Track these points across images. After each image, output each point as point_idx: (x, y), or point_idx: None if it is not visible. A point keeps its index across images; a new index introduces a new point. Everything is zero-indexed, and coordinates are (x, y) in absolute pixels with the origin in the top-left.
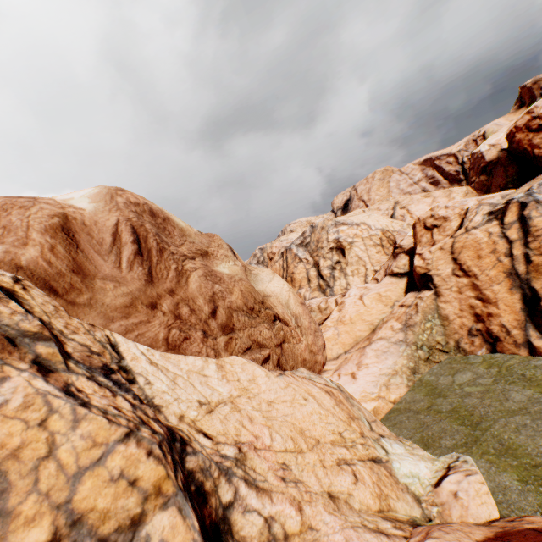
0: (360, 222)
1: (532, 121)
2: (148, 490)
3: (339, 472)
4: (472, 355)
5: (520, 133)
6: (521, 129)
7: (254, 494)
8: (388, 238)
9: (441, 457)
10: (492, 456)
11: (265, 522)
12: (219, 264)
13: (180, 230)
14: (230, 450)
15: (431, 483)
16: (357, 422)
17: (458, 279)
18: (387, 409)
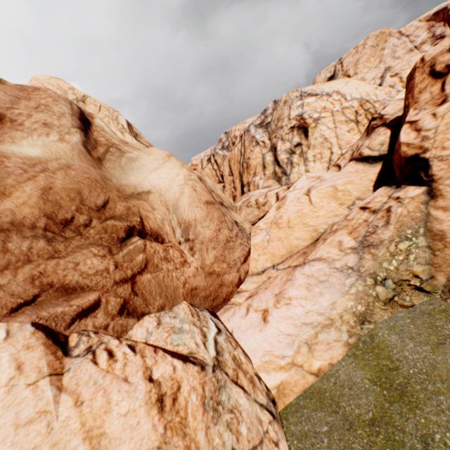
0: (332, 91)
1: None
2: None
3: None
4: None
5: None
6: None
7: None
8: (366, 111)
9: None
10: None
11: None
12: (21, 139)
13: None
14: None
15: None
16: None
17: None
18: (302, 386)
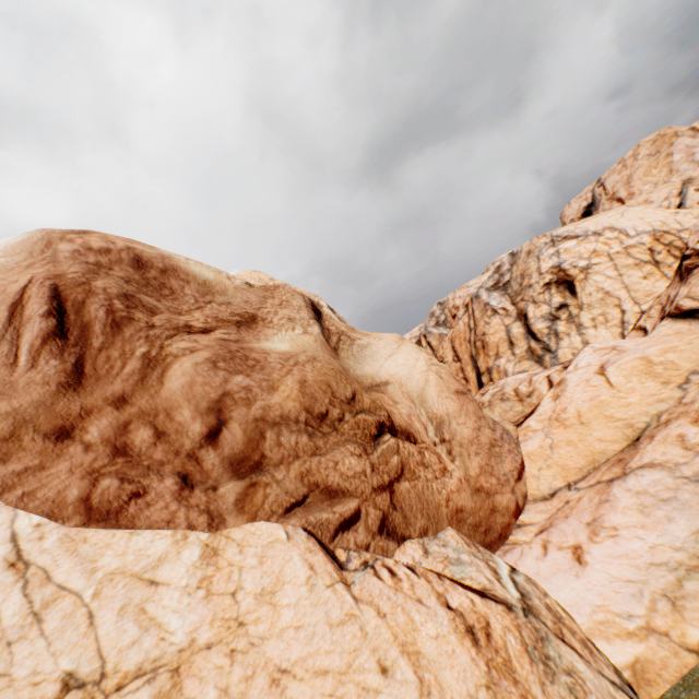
0: (602, 227)
1: None
2: None
3: None
4: None
5: None
6: None
7: None
8: (668, 246)
9: None
10: None
11: None
12: (272, 336)
13: (201, 286)
14: None
15: None
16: None
17: None
18: (677, 670)
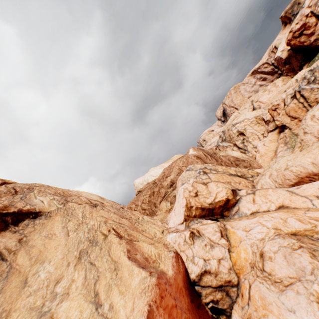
0: (243, 119)
1: (294, 34)
2: (256, 173)
3: None
4: None
5: (292, 41)
6: (291, 40)
7: None
8: (259, 119)
9: None
10: None
11: None
12: (220, 154)
13: (206, 150)
14: None
15: None
16: None
17: (293, 121)
18: None
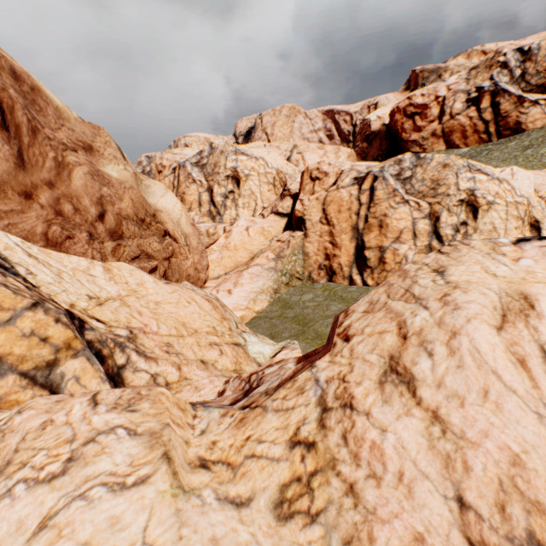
0: (259, 156)
1: (409, 107)
2: (59, 346)
3: (210, 349)
4: (317, 283)
5: (399, 114)
6: (400, 111)
7: (143, 360)
8: (281, 179)
9: (280, 343)
10: (309, 340)
11: (152, 377)
12: (107, 165)
13: (56, 110)
14: (123, 332)
15: (270, 356)
16: (228, 321)
17: (322, 226)
18: (251, 317)
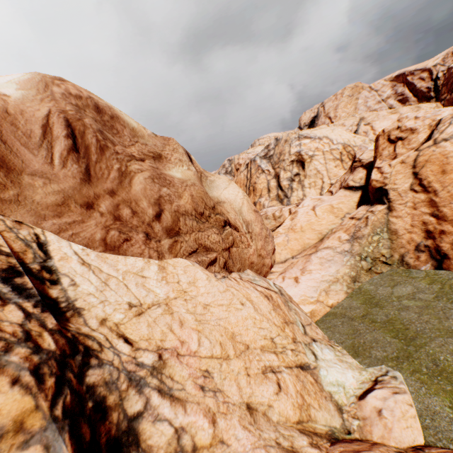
0: (323, 136)
1: None
2: (5, 427)
3: (262, 382)
4: (416, 269)
5: None
6: None
7: (168, 403)
8: (348, 153)
9: (370, 368)
10: (424, 376)
11: (175, 433)
12: (172, 168)
13: (131, 131)
14: (149, 358)
15: (356, 394)
16: (292, 327)
17: (415, 195)
18: (324, 312)
